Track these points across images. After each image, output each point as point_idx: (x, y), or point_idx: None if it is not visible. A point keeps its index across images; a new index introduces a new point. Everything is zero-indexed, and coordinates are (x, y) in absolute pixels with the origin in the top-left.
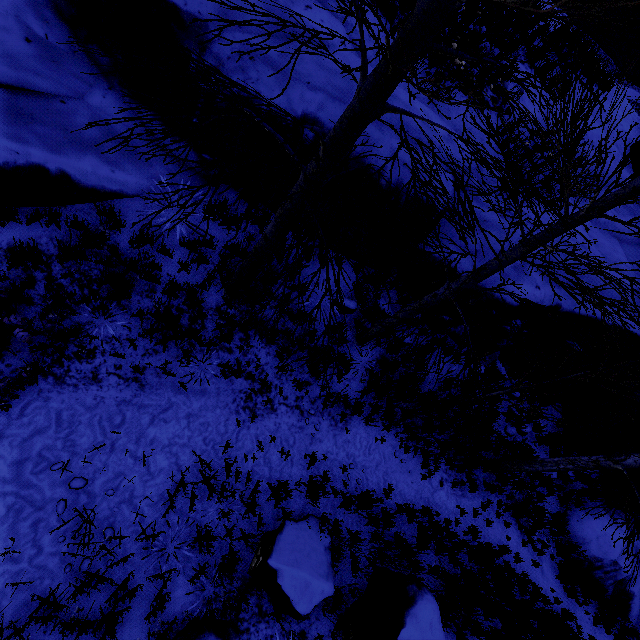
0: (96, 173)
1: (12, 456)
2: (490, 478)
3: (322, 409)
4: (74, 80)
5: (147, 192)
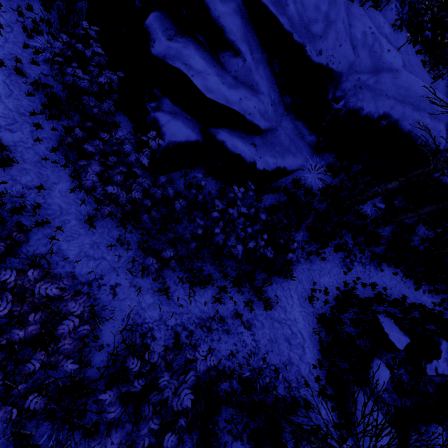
0: (292, 164)
1: (296, 297)
2: (443, 287)
3: (370, 261)
4: (279, 117)
5: (305, 166)
